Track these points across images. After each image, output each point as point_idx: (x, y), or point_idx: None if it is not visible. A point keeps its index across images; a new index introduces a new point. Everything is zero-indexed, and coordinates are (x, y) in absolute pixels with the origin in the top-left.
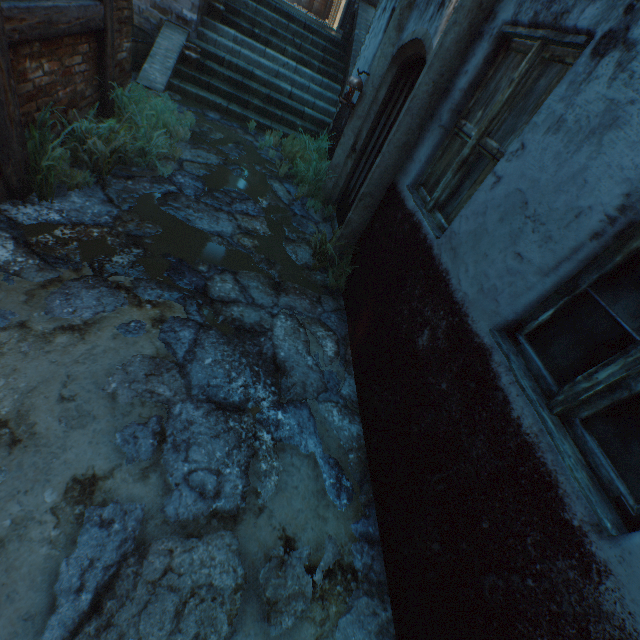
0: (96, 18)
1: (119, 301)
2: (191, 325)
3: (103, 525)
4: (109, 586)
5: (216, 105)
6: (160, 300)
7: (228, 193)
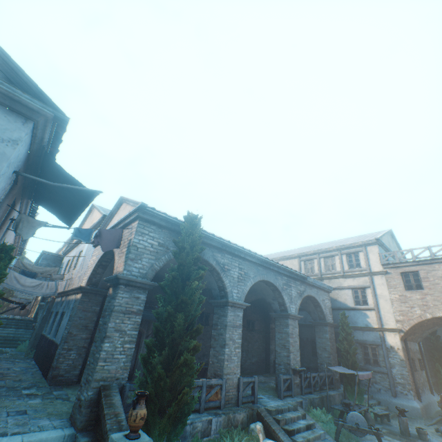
0: None
1: None
2: None
3: None
4: None
5: None
6: None
7: None
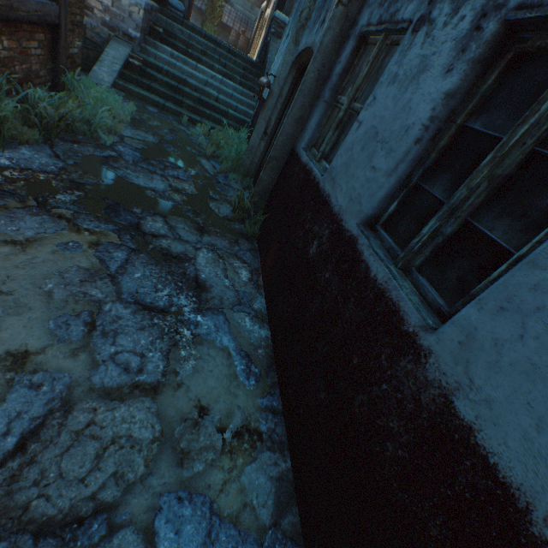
0: (52, 14)
1: (60, 226)
2: (124, 249)
3: (32, 387)
4: (34, 433)
5: (155, 102)
6: (97, 230)
7: (162, 162)
